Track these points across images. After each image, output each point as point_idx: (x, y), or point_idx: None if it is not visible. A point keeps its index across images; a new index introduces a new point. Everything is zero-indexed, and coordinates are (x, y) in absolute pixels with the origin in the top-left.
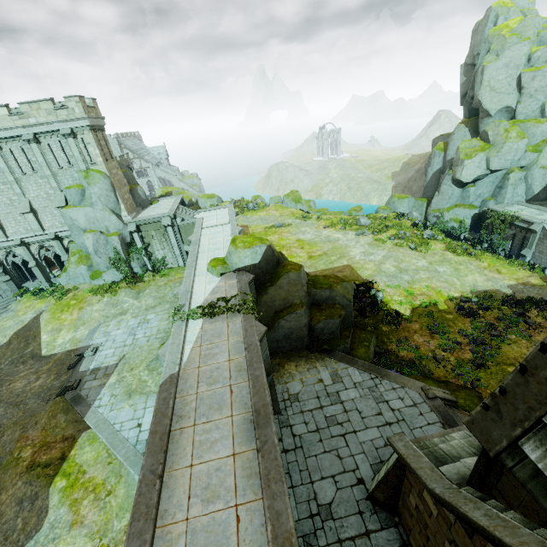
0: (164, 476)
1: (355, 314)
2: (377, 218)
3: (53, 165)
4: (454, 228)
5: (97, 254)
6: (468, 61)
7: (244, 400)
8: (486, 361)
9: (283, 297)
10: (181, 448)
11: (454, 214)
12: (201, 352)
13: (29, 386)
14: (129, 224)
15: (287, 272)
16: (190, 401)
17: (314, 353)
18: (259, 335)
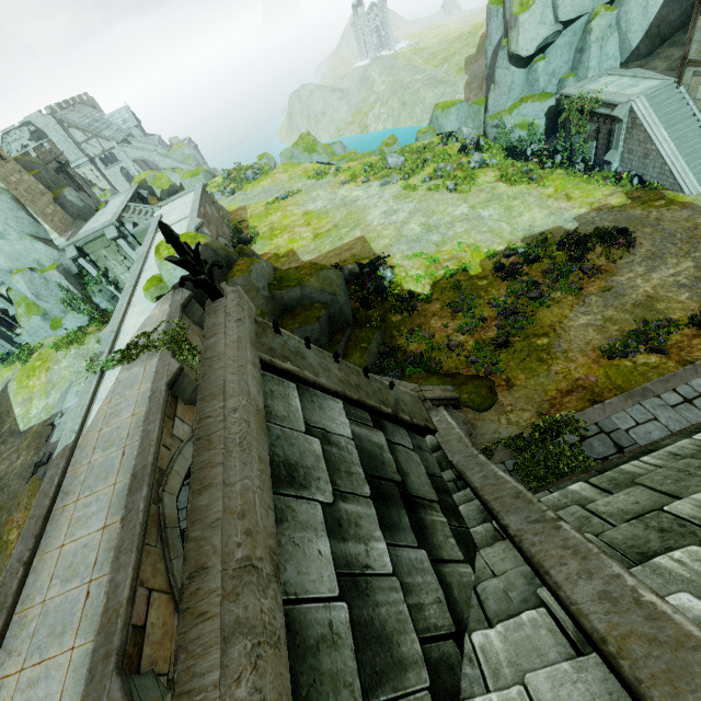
0: (35, 561)
1: (356, 308)
2: (414, 150)
3: None
4: (521, 140)
5: (40, 299)
6: None
7: (132, 462)
8: (513, 336)
9: None
10: (58, 528)
11: (520, 115)
12: (107, 411)
13: (11, 467)
14: (66, 249)
15: (231, 277)
16: (80, 473)
17: None
18: (168, 377)
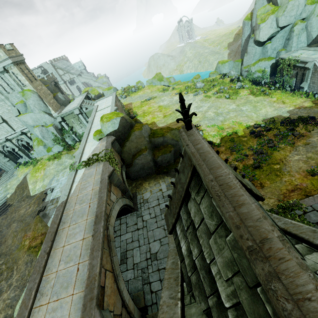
0: (51, 252)
1: None
2: (208, 81)
3: (3, 92)
4: (258, 77)
5: (44, 138)
6: None
7: (94, 210)
8: (262, 163)
9: (135, 146)
10: (61, 238)
11: (258, 66)
12: (80, 187)
13: (26, 211)
14: (57, 117)
15: (133, 131)
16: (69, 214)
17: (159, 175)
18: (108, 173)
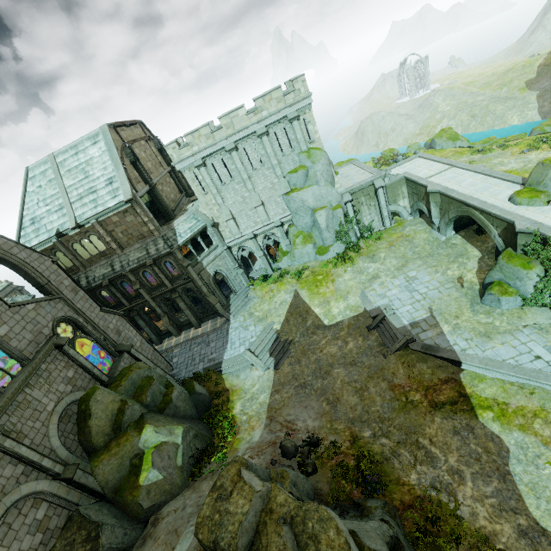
0: None
1: None
2: None
3: (277, 154)
4: None
5: (327, 229)
6: None
7: None
8: None
9: None
10: None
11: None
12: None
13: (345, 349)
14: (343, 195)
15: None
16: None
17: None
18: None
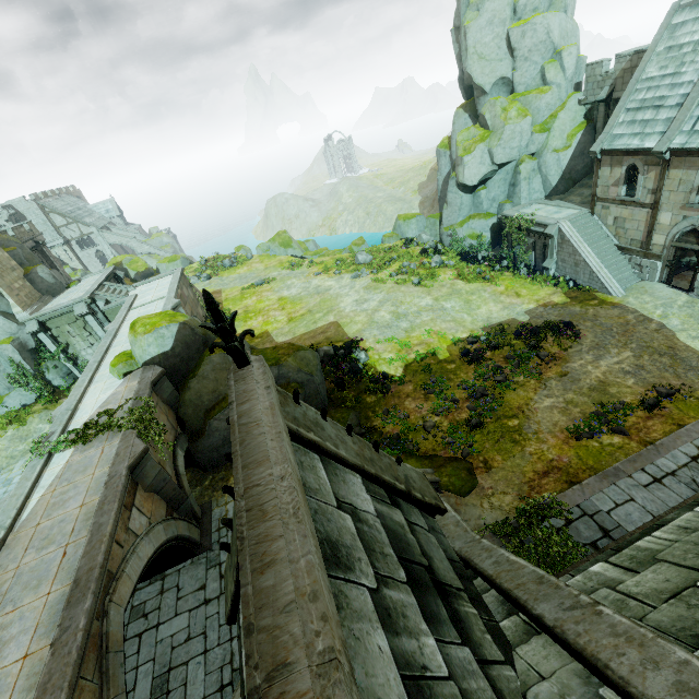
0: None
1: (331, 389)
2: (381, 250)
3: None
4: (472, 247)
5: None
6: (457, 23)
7: (75, 565)
8: (485, 417)
9: (211, 389)
10: None
11: (469, 228)
12: (50, 500)
13: None
14: (27, 323)
15: (208, 355)
16: (3, 582)
17: None
18: (131, 459)
